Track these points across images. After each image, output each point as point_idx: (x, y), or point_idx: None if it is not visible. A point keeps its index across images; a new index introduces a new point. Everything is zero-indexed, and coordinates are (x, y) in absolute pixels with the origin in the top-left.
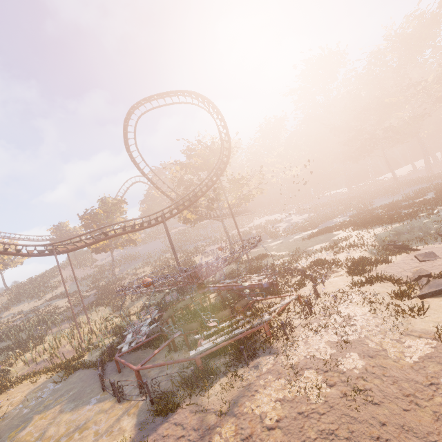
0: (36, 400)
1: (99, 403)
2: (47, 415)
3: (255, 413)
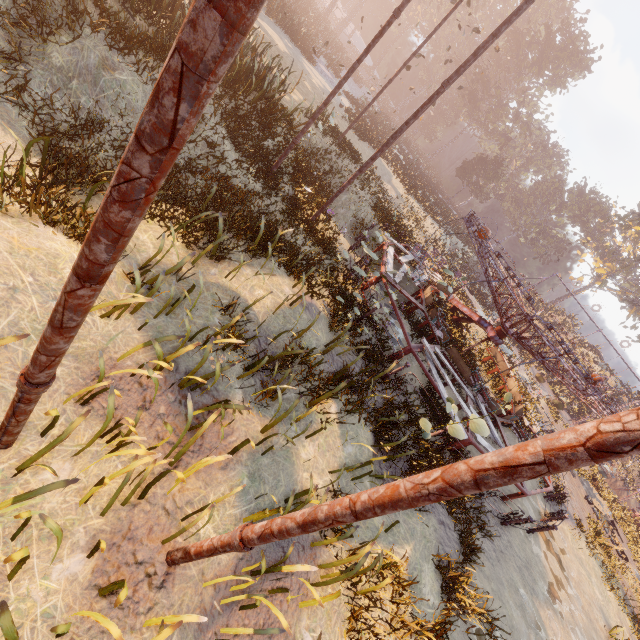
0: None
1: (540, 543)
2: (554, 632)
3: None
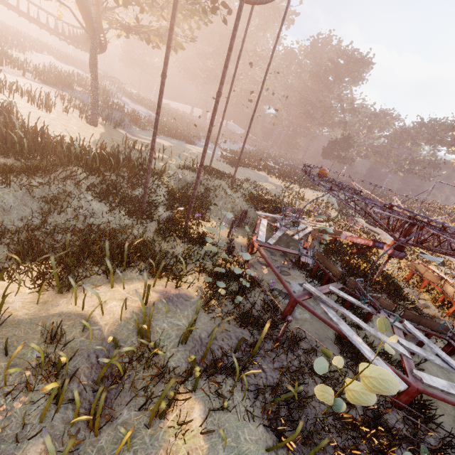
0: None
1: None
2: None
3: None
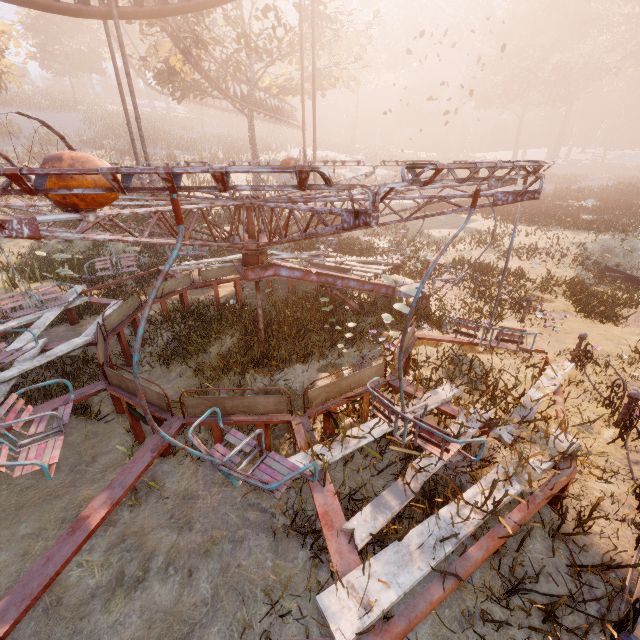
0: None
1: None
2: None
3: None
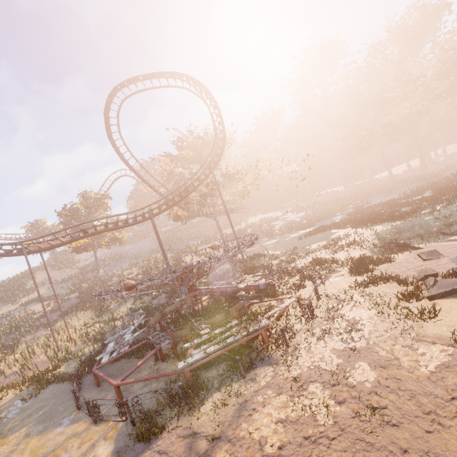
0: (0, 421)
1: (72, 425)
2: (11, 440)
3: (253, 438)
